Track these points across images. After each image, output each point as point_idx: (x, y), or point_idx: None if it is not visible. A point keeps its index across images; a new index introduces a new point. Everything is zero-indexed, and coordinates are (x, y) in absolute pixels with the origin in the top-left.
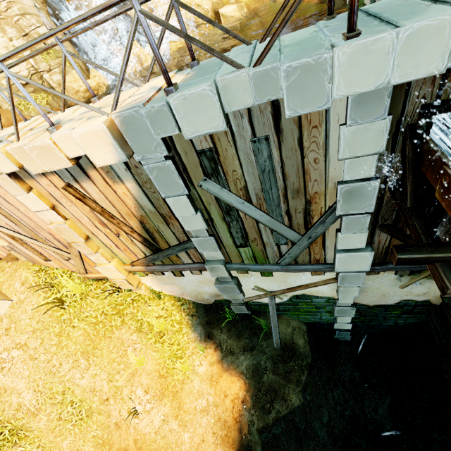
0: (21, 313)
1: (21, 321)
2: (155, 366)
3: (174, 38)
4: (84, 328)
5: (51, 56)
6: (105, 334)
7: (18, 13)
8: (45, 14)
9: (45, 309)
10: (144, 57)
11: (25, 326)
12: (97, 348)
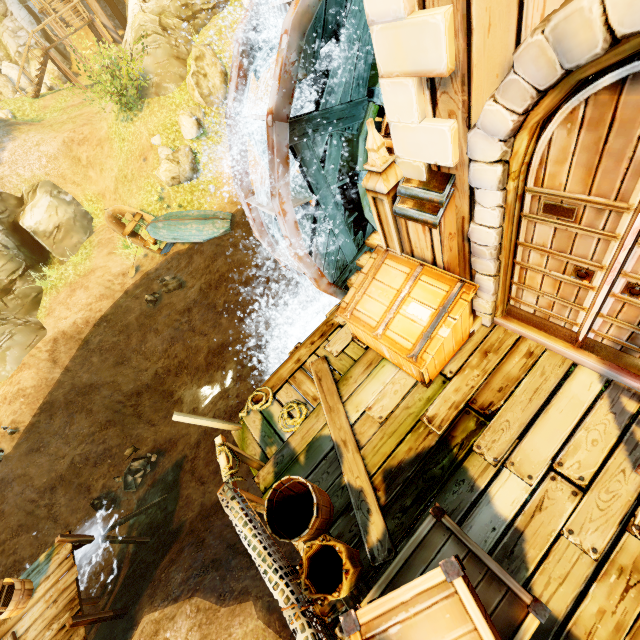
0: None
1: None
2: None
3: None
4: None
5: None
6: None
7: None
8: None
9: None
10: None
11: None
12: None
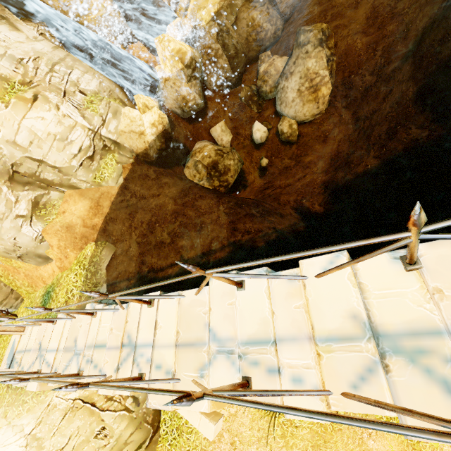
0: (238, 426)
1: (242, 434)
2: (398, 446)
3: (198, 1)
4: (309, 427)
5: (96, 104)
6: (333, 428)
7: (45, 68)
8: (65, 51)
9: (259, 416)
10: (180, 49)
11: (249, 438)
12: (329, 442)
